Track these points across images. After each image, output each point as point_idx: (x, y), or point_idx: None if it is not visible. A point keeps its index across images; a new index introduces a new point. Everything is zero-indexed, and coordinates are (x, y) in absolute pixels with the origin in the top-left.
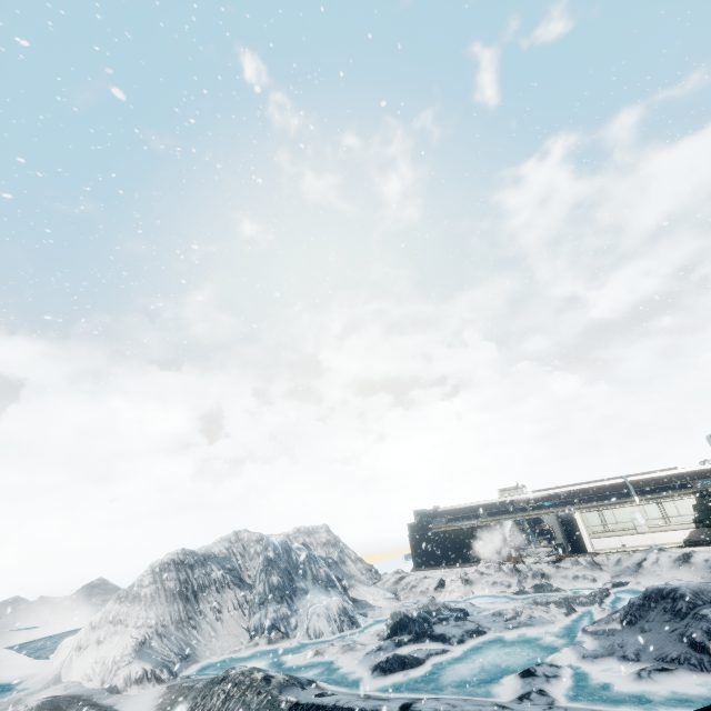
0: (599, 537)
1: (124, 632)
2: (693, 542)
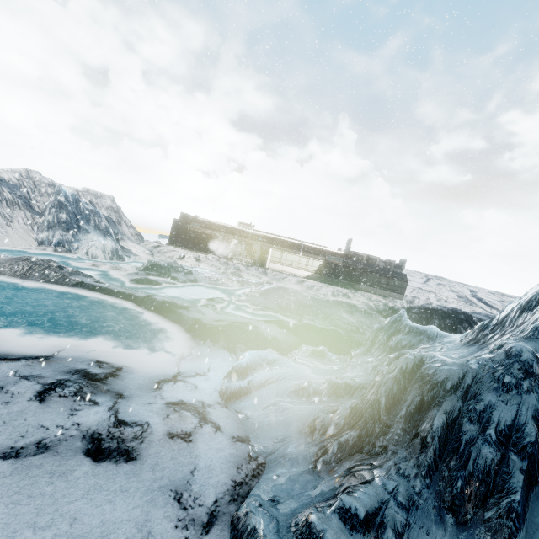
0: (274, 263)
1: None
2: (309, 278)
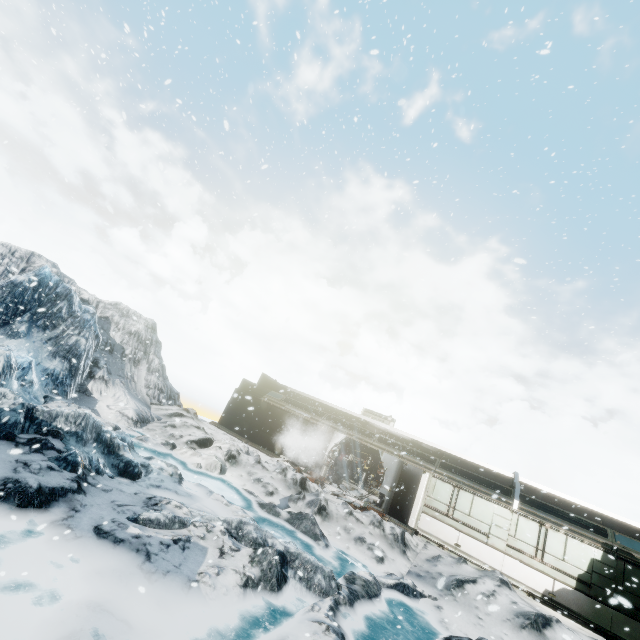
0: (434, 516)
1: None
2: (557, 604)
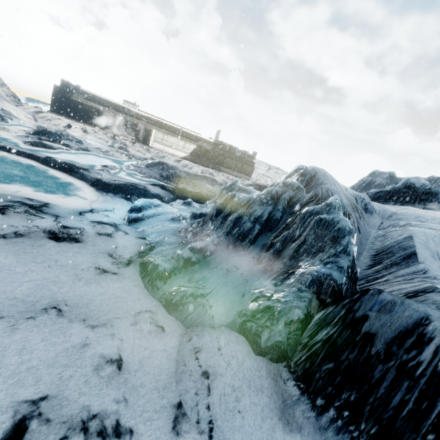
0: (157, 143)
1: None
2: (185, 158)
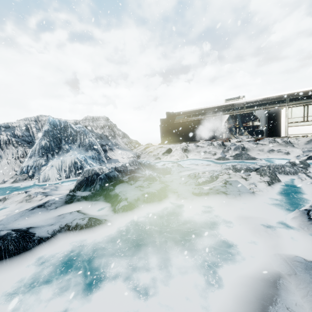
0: (296, 125)
1: None
2: None
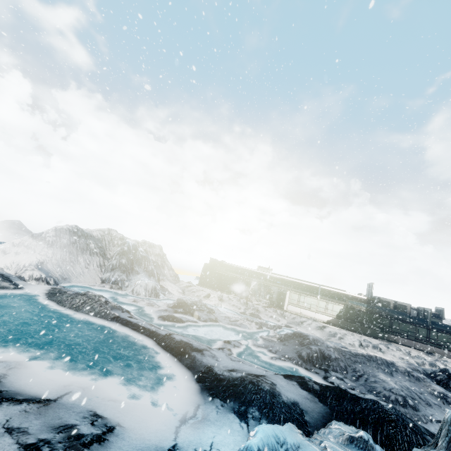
0: (292, 305)
1: (33, 254)
2: (330, 323)
